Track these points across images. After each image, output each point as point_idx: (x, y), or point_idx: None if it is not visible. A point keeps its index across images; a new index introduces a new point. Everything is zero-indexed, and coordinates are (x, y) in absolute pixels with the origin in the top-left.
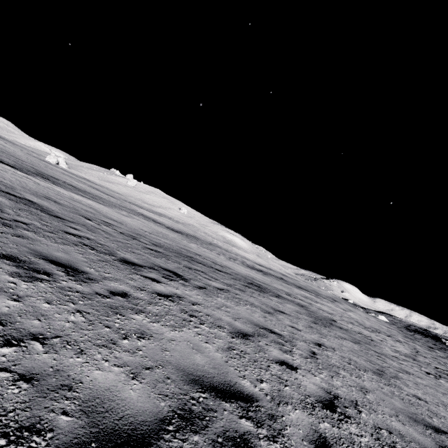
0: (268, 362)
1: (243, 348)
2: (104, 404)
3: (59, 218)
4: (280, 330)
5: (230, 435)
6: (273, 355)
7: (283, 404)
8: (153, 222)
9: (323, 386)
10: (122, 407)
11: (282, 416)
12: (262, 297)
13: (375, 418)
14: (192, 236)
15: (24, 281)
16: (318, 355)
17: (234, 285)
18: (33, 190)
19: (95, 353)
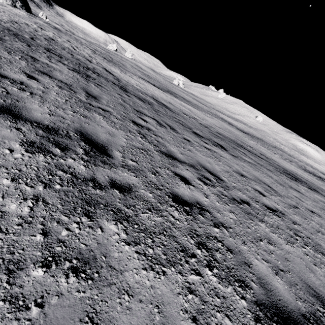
0: (247, 185)
1: (236, 176)
2: (172, 152)
3: (172, 112)
4: (279, 190)
5: (205, 176)
6: (254, 187)
7: (238, 190)
8: (227, 124)
9: (277, 208)
10: (176, 155)
11: (233, 190)
12: (289, 180)
13: (305, 232)
14: (258, 138)
15: (158, 126)
16: (300, 209)
17: (265, 166)
18: (165, 99)
19: (173, 146)
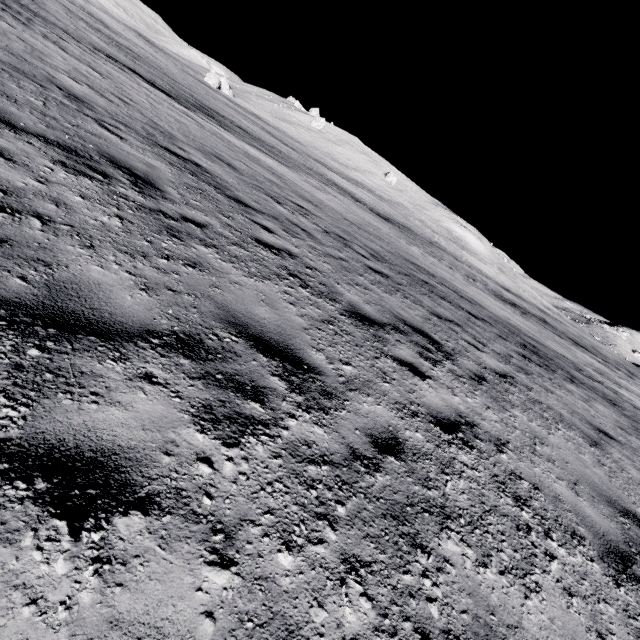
0: None
1: None
2: None
3: (241, 203)
4: None
5: None
6: None
7: None
8: (352, 201)
9: None
10: None
11: None
12: (558, 387)
13: None
14: (405, 227)
15: (224, 444)
16: None
17: (511, 359)
18: (199, 141)
19: None
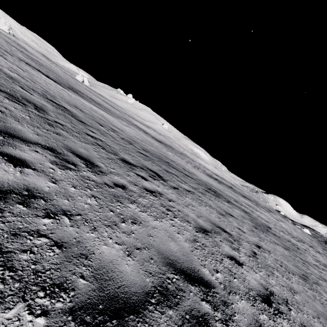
0: (221, 256)
1: (204, 241)
2: (108, 273)
3: (82, 122)
4: (230, 230)
5: (194, 313)
6: (225, 251)
7: (233, 294)
8: (143, 132)
9: (261, 283)
10: (120, 278)
11: (232, 303)
12: (217, 201)
13: (301, 317)
14: (169, 146)
15: (59, 168)
16: (258, 255)
17: (198, 189)
18: (67, 100)
19: (103, 231)
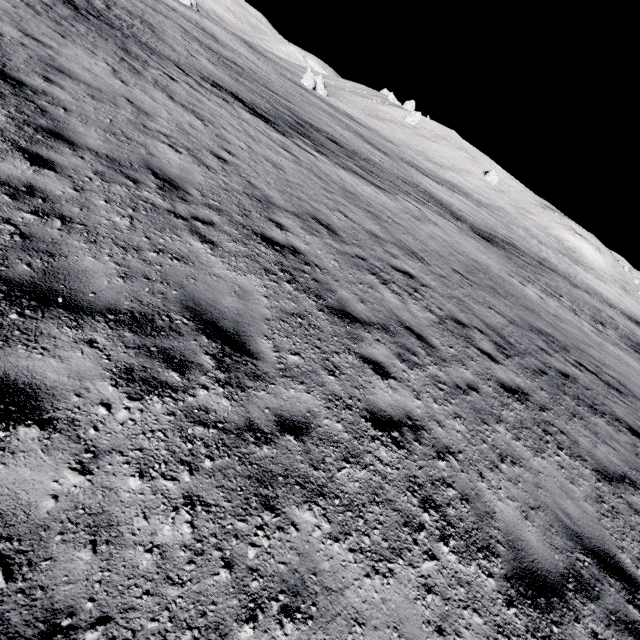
0: None
1: None
2: None
3: (345, 316)
4: None
5: None
6: None
7: None
8: (452, 221)
9: None
10: None
11: None
12: None
13: None
14: (509, 244)
15: None
16: None
17: None
18: (296, 195)
19: None
